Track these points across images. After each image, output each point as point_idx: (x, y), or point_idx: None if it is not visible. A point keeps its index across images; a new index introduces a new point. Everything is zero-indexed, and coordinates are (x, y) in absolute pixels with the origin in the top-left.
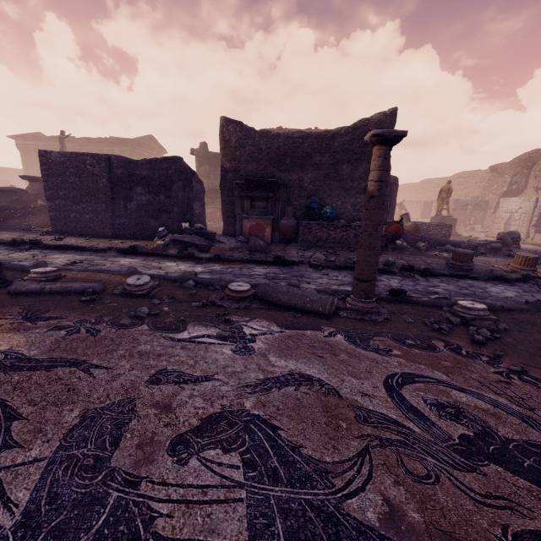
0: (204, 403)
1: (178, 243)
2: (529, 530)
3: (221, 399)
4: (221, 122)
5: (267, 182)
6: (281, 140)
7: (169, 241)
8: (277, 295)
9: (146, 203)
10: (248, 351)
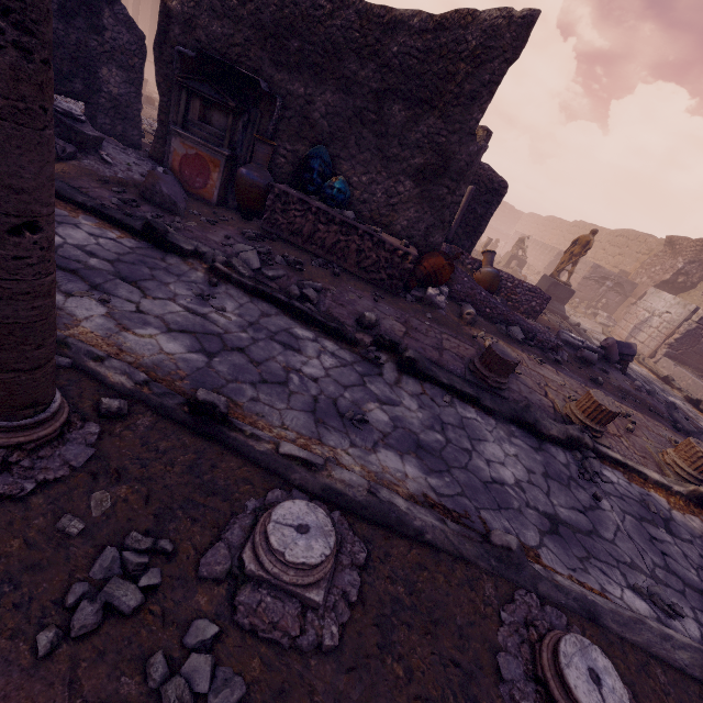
0: None
1: None
2: None
3: None
4: None
5: (239, 75)
6: None
7: None
8: None
9: None
10: None
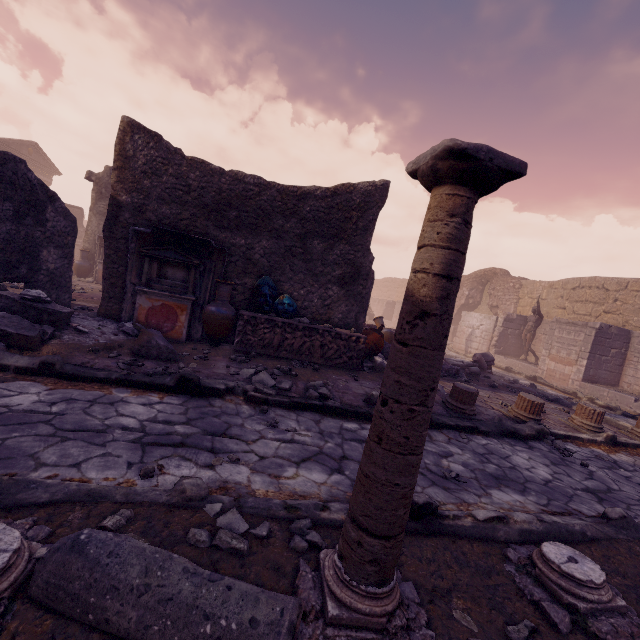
0: None
1: None
2: None
3: None
4: (122, 124)
5: (193, 239)
6: (224, 181)
7: None
8: (102, 601)
9: None
10: None
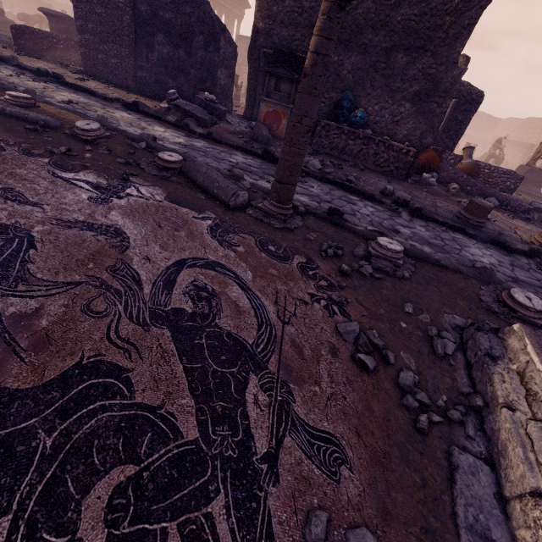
0: (6, 216)
1: (180, 111)
2: (116, 364)
3: (23, 219)
4: None
5: (298, 58)
6: None
7: (171, 105)
8: (196, 174)
9: (166, 57)
10: (103, 202)
